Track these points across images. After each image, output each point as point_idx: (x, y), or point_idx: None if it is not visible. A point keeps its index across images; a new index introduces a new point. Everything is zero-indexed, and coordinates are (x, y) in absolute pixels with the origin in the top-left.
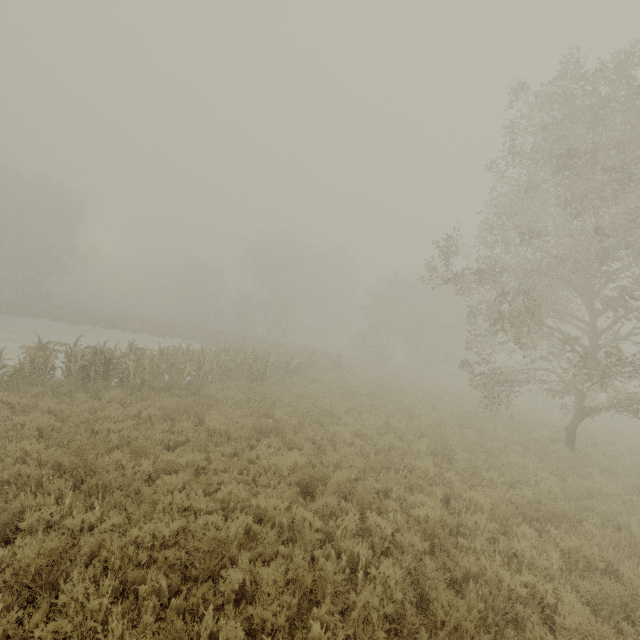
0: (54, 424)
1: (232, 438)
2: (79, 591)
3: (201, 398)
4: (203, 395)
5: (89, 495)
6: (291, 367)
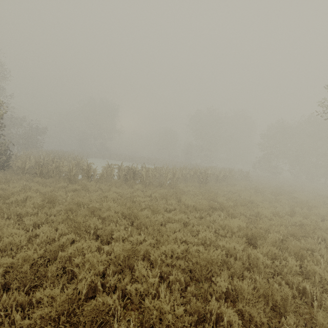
0: (118, 197)
1: (198, 209)
2: (144, 272)
3: (177, 190)
4: (178, 188)
5: (137, 228)
6: (220, 177)
